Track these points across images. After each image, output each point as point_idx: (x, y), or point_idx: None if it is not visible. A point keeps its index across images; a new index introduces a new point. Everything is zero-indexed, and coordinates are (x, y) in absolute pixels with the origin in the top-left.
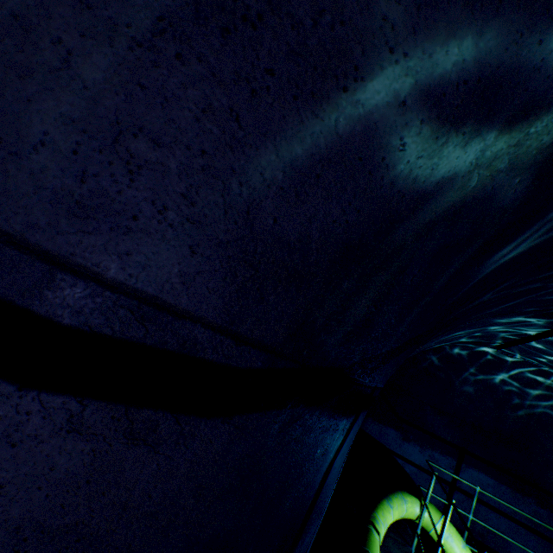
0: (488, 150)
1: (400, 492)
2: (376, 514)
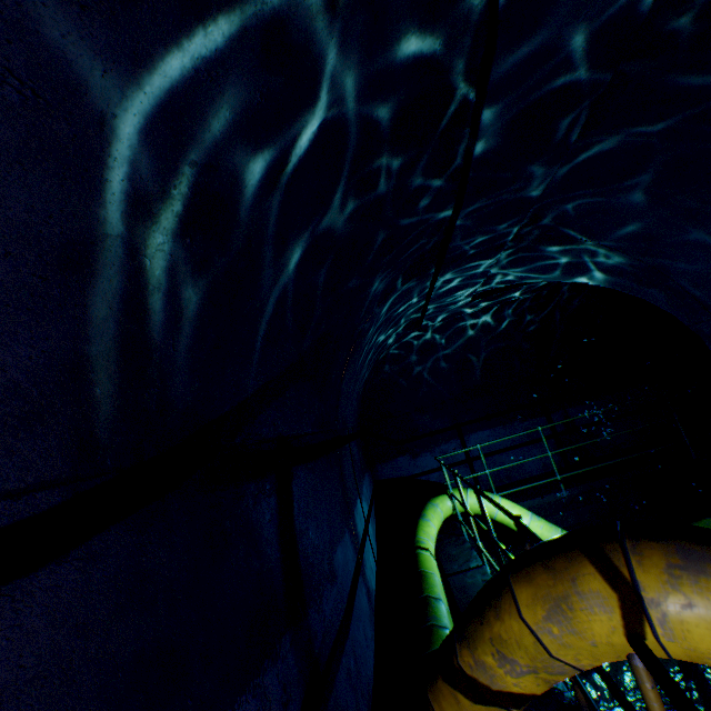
0: (132, 239)
1: (429, 502)
2: (418, 537)
